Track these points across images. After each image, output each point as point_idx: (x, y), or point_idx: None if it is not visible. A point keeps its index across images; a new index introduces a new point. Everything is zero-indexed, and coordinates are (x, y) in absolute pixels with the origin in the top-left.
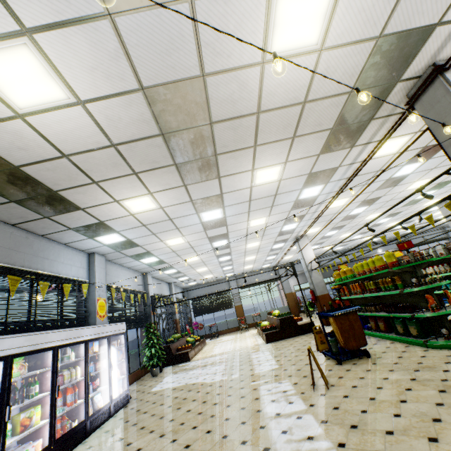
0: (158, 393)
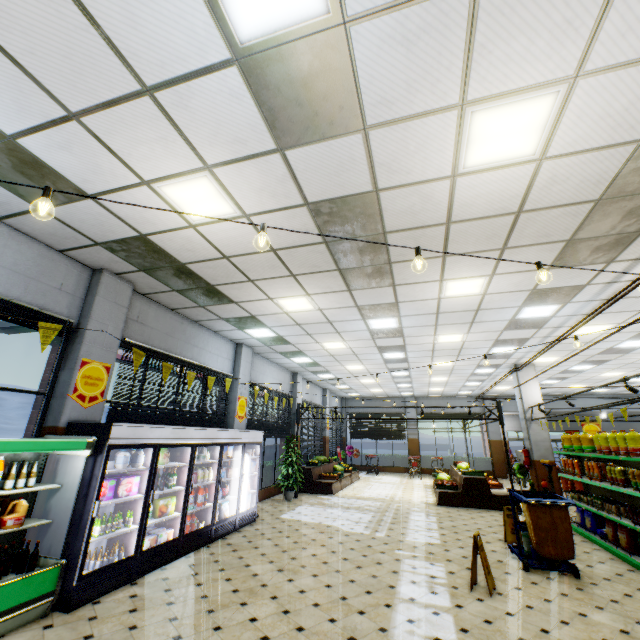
0: (286, 522)
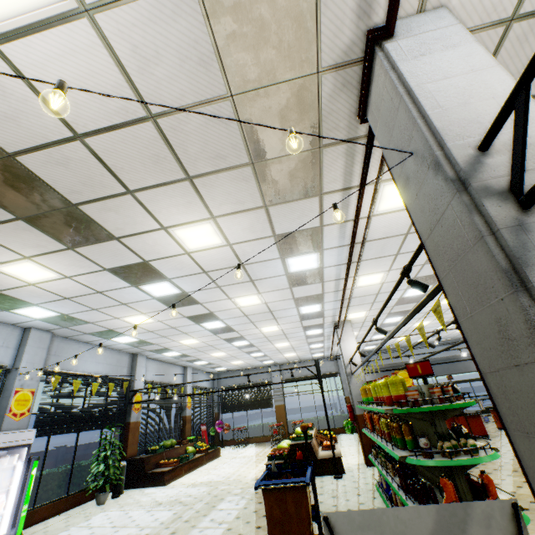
0: None
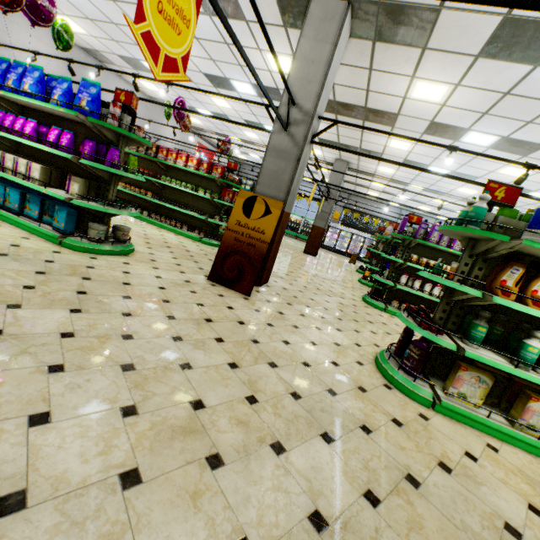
0: None
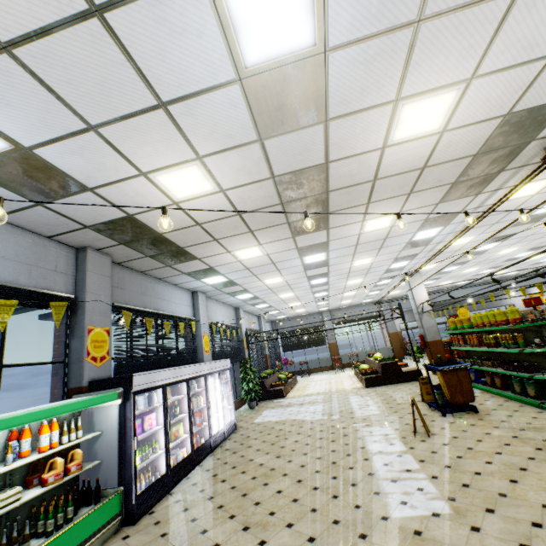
0: (261, 424)
